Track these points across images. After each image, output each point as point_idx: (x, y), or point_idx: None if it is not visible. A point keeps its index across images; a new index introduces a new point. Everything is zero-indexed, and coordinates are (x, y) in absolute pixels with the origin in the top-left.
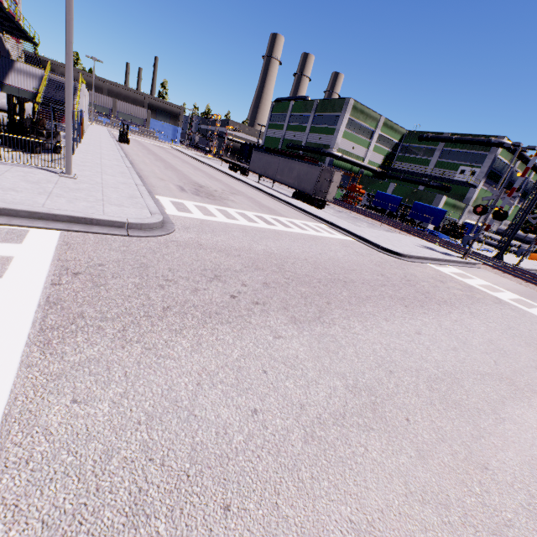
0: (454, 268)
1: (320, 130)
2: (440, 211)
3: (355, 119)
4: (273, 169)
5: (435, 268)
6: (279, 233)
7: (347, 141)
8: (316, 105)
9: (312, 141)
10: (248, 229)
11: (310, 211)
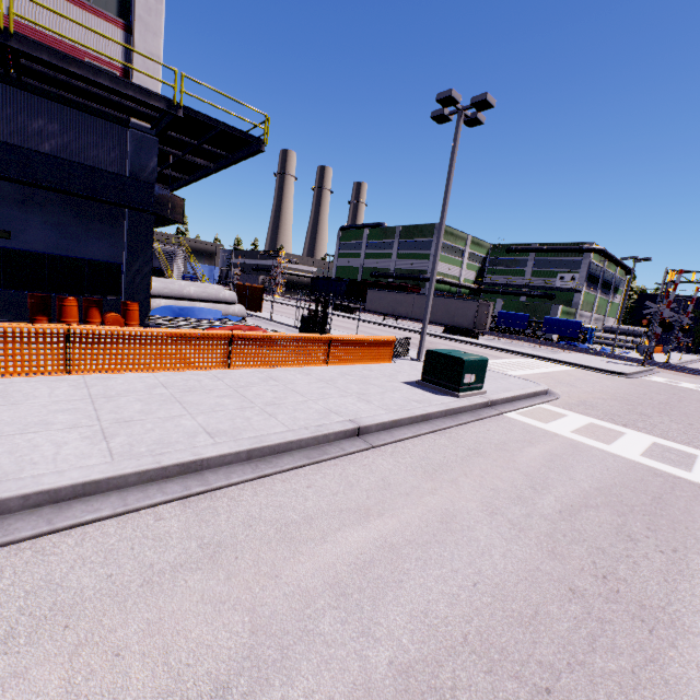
0: (654, 376)
1: (411, 256)
2: (575, 323)
3: (447, 242)
4: (407, 307)
5: (651, 380)
6: (554, 375)
7: (443, 263)
8: (400, 231)
9: (402, 267)
10: (542, 377)
11: (502, 347)
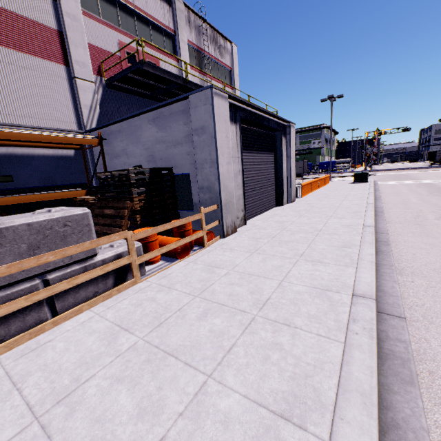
0: (378, 174)
1: None
2: (333, 162)
3: None
4: None
5: (380, 174)
6: None
7: None
8: None
9: None
10: None
11: None
